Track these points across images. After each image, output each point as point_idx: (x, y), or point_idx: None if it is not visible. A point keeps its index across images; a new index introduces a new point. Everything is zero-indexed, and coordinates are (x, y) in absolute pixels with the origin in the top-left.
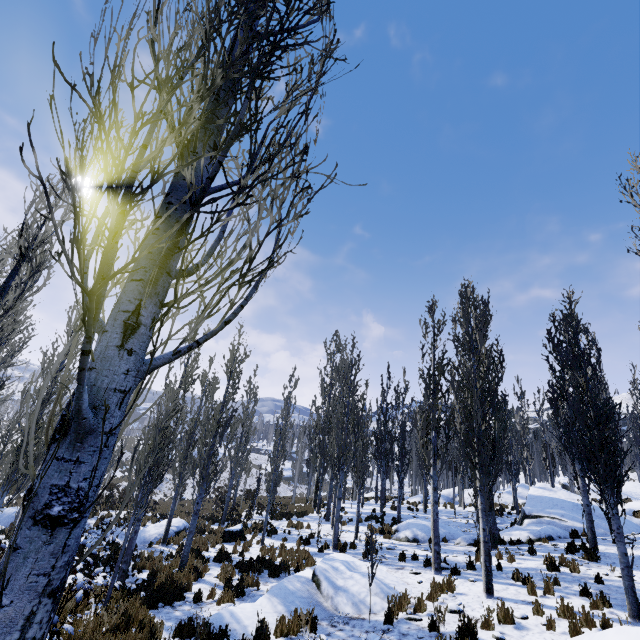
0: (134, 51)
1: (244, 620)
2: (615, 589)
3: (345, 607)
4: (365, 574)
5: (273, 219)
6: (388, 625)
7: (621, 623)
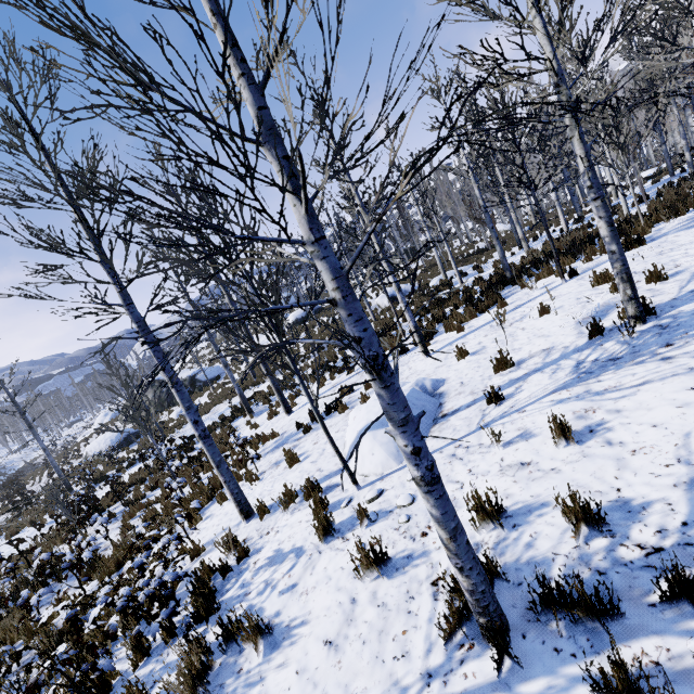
0: None
1: None
2: None
3: None
4: None
5: None
6: None
7: None
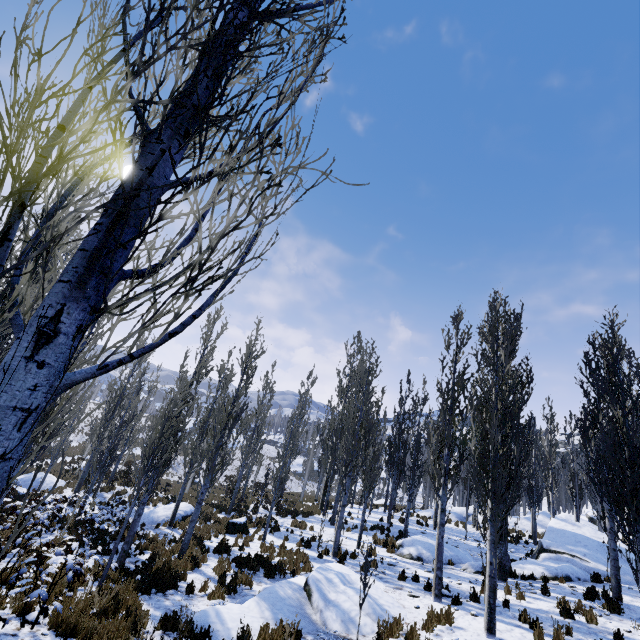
0: (49, 12)
1: (229, 622)
2: None
3: (333, 623)
4: (359, 591)
5: (230, 219)
6: None
7: None
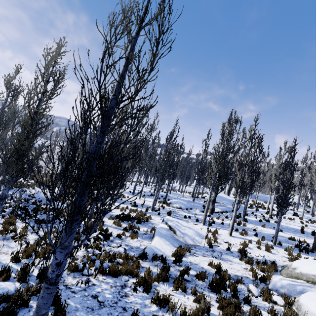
0: None
1: (161, 250)
2: (260, 233)
3: (189, 241)
4: (189, 227)
5: None
6: (211, 248)
7: (288, 251)
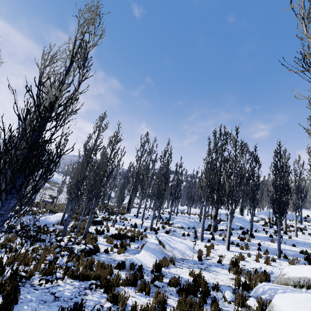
0: None
1: (143, 261)
2: (265, 248)
3: (178, 255)
4: (181, 242)
5: None
6: (200, 261)
7: (288, 260)
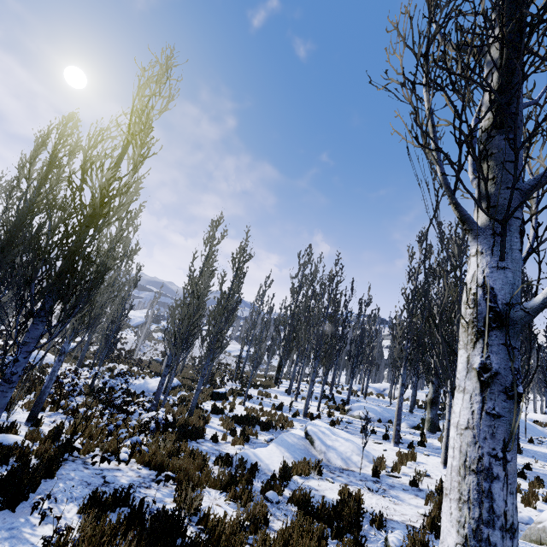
0: None
1: (265, 460)
2: (542, 475)
3: (336, 461)
4: (347, 439)
5: None
6: (375, 478)
7: None
